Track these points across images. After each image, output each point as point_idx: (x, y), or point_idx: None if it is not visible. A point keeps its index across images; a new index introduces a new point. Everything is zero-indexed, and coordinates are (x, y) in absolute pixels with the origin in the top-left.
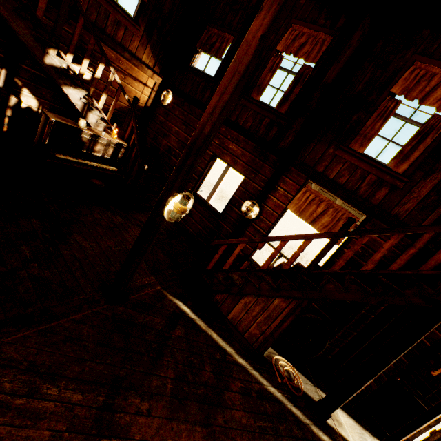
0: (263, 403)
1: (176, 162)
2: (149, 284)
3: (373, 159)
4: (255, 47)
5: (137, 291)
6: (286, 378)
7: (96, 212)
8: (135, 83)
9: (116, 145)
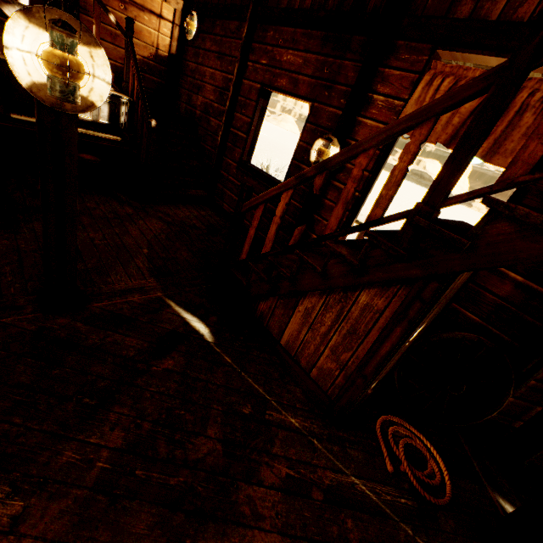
0: (339, 517)
1: (216, 123)
2: (141, 288)
3: None
4: None
5: (111, 297)
6: (405, 463)
7: (92, 201)
8: (144, 16)
9: (110, 100)
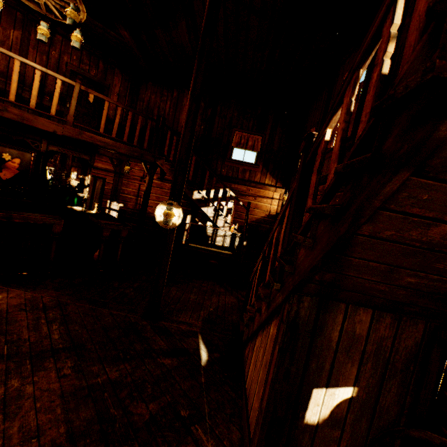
0: None
1: None
2: (191, 324)
3: None
4: (189, 99)
5: (173, 322)
6: None
7: (207, 283)
8: (264, 200)
9: (231, 235)
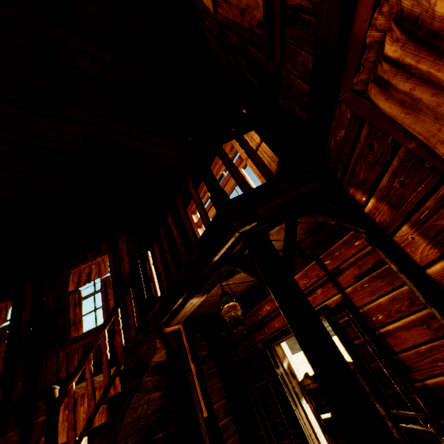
0: None
1: None
2: None
3: (94, 328)
4: None
5: None
6: None
7: None
8: None
9: None
